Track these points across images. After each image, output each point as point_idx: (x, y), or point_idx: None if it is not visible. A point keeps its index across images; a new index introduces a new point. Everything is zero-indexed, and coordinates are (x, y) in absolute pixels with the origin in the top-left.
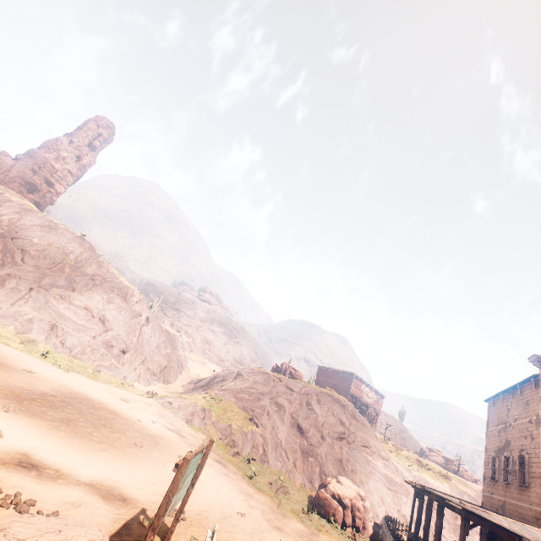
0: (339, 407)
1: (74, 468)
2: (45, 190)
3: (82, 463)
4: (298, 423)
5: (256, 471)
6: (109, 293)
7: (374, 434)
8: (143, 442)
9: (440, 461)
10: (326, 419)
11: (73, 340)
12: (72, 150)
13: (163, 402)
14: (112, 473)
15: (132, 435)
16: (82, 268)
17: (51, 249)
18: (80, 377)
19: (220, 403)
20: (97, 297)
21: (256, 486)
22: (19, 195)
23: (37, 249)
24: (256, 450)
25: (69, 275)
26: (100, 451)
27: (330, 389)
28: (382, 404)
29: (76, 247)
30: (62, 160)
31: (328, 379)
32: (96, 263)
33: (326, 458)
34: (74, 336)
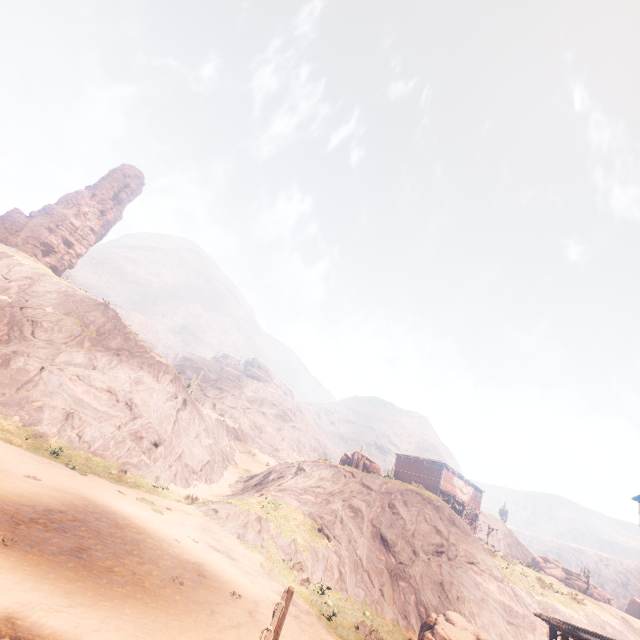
0: (432, 510)
1: (83, 637)
2: (63, 252)
3: (96, 625)
4: (381, 532)
5: (333, 605)
6: (137, 371)
7: (482, 546)
8: (183, 575)
9: (560, 574)
10: (417, 527)
11: (93, 431)
12: (94, 204)
13: (207, 511)
14: (139, 638)
15: (168, 565)
16: (105, 341)
17: (67, 320)
18: (101, 481)
19: (279, 509)
20: (123, 376)
21: (338, 633)
22: (33, 258)
23: (51, 320)
24: (330, 573)
25: (89, 351)
26: (123, 599)
27: (418, 485)
28: (480, 501)
29: (98, 316)
30: (84, 216)
31: (410, 471)
32: (122, 334)
33: (422, 581)
34: (94, 426)
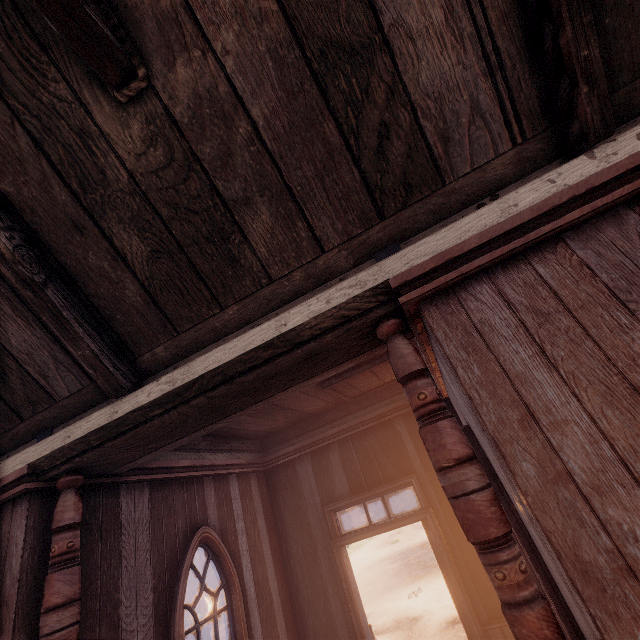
0: None
1: None
2: None
3: None
4: None
5: None
6: None
7: None
8: None
9: None
10: None
11: None
12: None
13: None
14: None
15: None
16: None
17: None
18: None
19: None
20: None
21: None
22: None
23: None
24: None
25: None
26: None
27: None
28: None
29: None
30: None
31: None
32: None
33: None
34: None
